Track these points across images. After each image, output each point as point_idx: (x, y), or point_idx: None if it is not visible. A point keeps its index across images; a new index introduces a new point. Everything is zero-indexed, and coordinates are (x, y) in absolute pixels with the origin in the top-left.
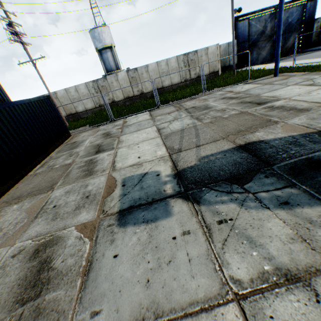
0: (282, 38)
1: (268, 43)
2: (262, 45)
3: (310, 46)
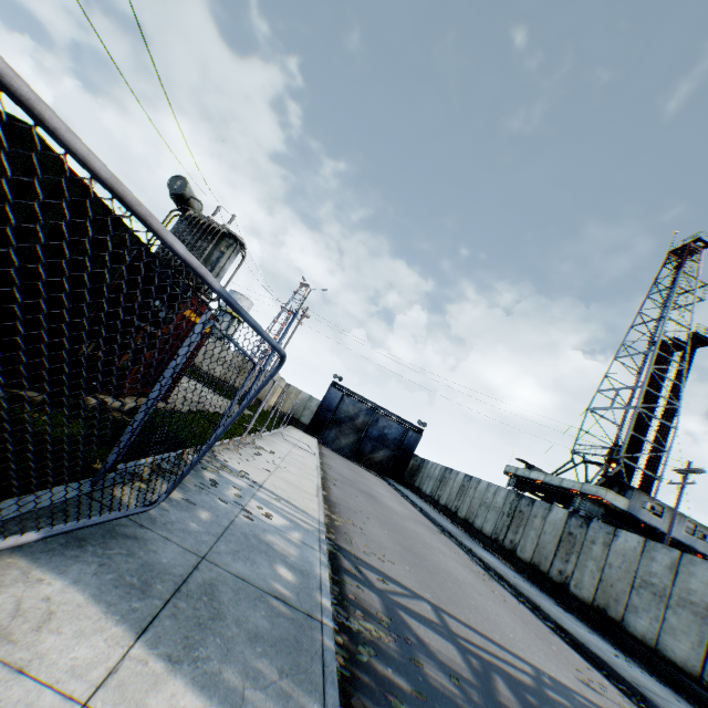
0: (372, 443)
1: (354, 435)
2: (347, 431)
3: (401, 481)
